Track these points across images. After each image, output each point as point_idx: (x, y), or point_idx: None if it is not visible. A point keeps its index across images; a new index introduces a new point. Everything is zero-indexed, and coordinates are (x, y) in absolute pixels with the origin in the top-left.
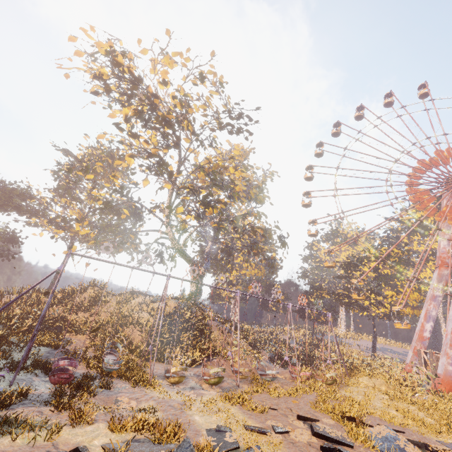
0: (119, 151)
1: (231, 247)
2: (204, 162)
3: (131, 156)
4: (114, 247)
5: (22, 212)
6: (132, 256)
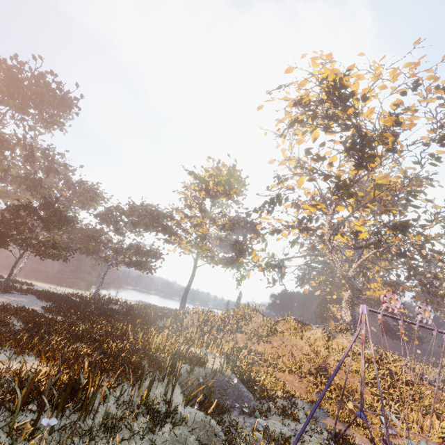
0: (235, 169)
1: (364, 267)
2: (384, 180)
3: (310, 180)
4: (233, 262)
5: (167, 232)
6: (272, 277)
